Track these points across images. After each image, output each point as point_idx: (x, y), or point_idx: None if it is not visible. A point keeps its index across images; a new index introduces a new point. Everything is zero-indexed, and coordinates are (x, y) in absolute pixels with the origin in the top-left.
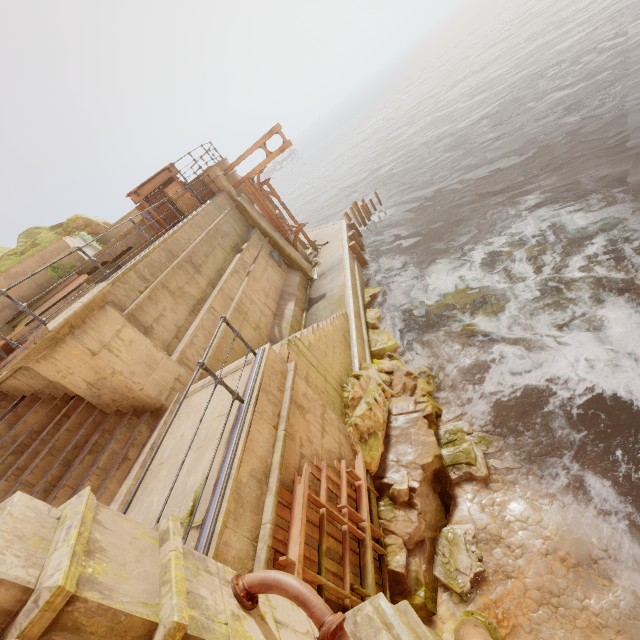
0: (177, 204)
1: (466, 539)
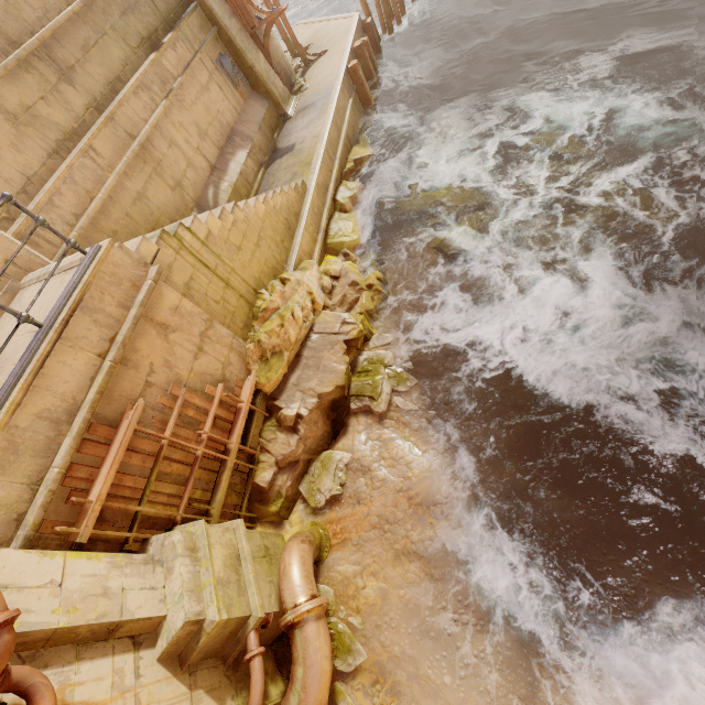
0: None
1: (338, 466)
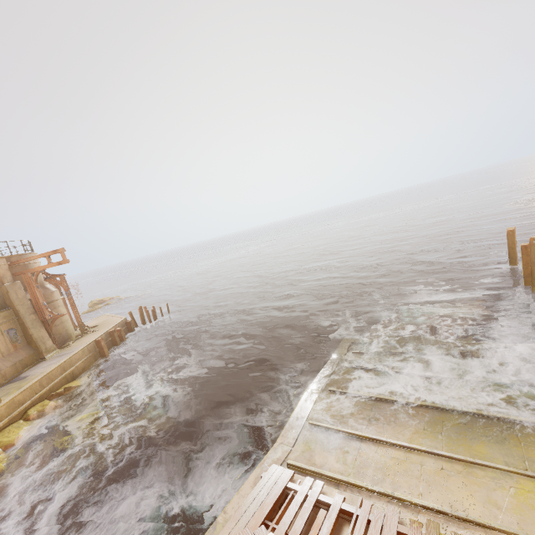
0: None
1: None
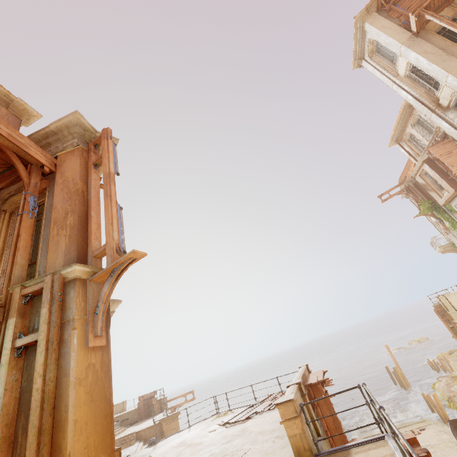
0: (154, 406)
1: None
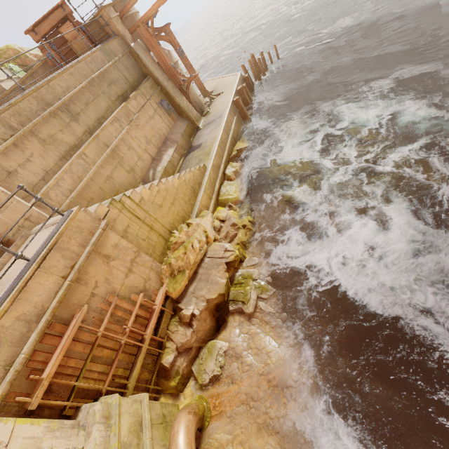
0: (71, 46)
1: (219, 352)
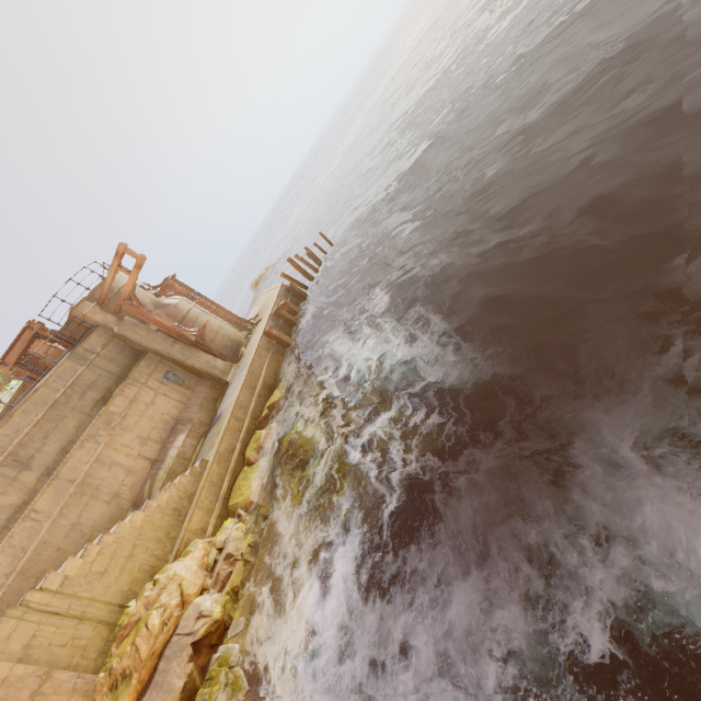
0: (44, 363)
1: None
